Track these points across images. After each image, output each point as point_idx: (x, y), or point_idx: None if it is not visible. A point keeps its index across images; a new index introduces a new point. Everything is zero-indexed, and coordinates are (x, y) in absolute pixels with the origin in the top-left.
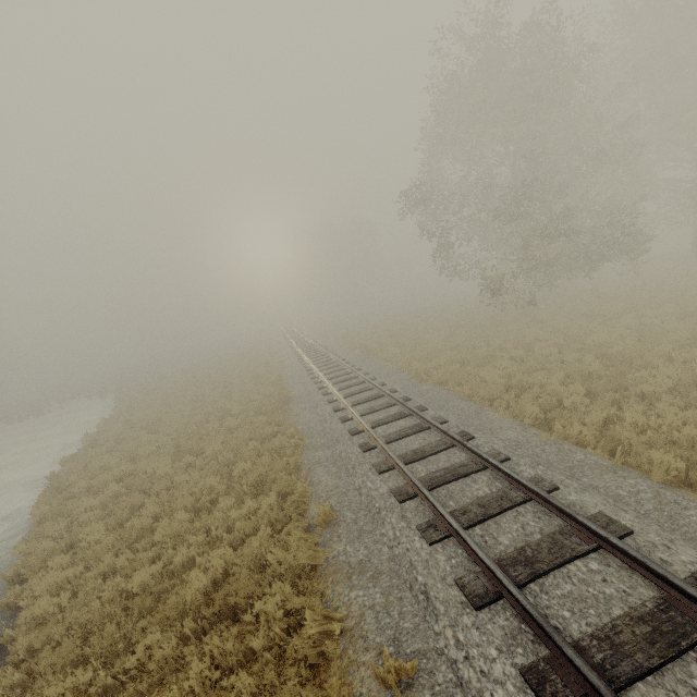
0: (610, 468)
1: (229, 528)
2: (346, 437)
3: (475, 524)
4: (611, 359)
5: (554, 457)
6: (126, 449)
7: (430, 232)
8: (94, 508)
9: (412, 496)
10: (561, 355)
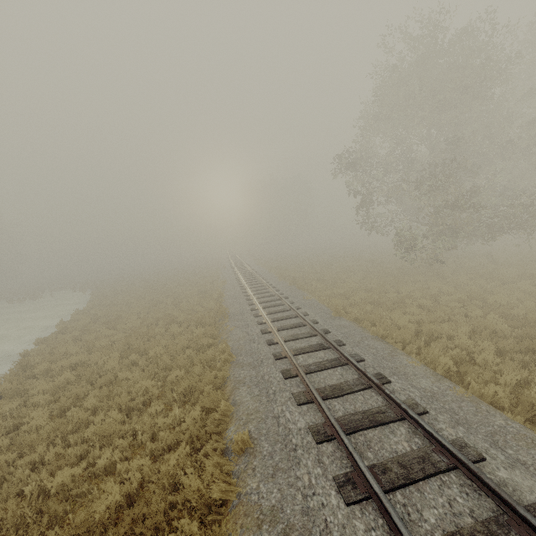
0: (535, 442)
1: (154, 434)
2: (270, 360)
3: (396, 488)
4: (512, 320)
5: (473, 418)
6: (87, 339)
7: (357, 192)
8: (46, 391)
9: (329, 438)
10: (465, 310)
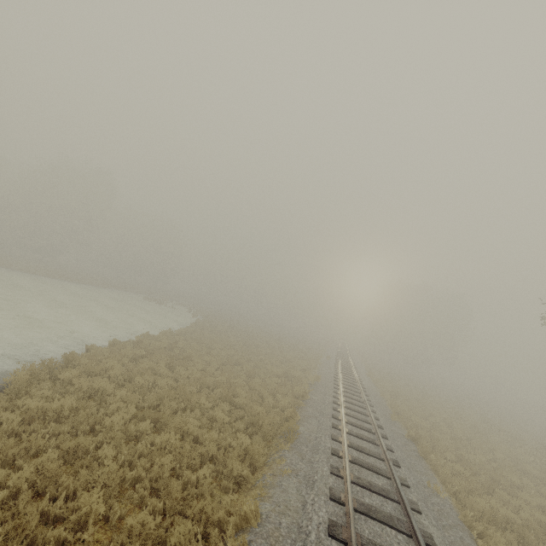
0: None
1: None
2: None
3: None
4: None
5: None
6: (138, 366)
7: None
8: (30, 410)
9: None
10: None
